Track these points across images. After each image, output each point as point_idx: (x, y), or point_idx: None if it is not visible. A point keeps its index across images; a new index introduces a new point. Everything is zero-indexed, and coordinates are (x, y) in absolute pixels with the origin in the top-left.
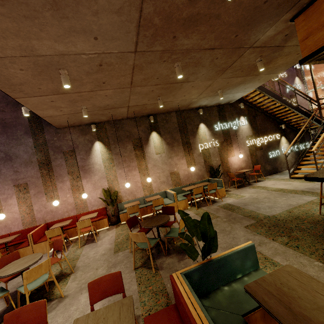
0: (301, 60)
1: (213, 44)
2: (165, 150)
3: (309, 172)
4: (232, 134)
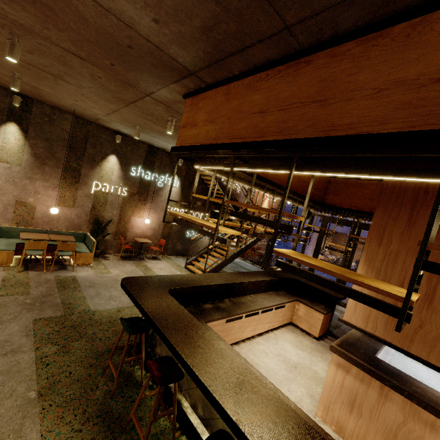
0: (173, 148)
1: (76, 51)
2: (25, 162)
3: (201, 267)
4: (152, 190)
